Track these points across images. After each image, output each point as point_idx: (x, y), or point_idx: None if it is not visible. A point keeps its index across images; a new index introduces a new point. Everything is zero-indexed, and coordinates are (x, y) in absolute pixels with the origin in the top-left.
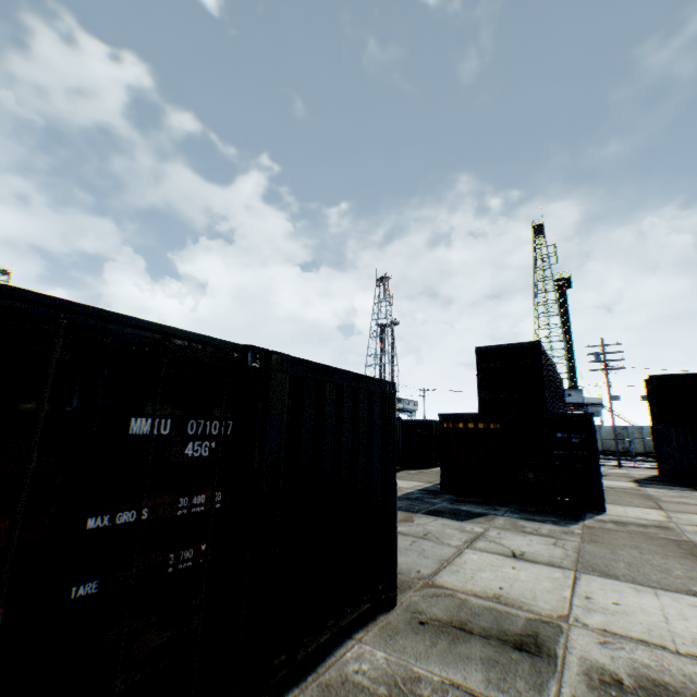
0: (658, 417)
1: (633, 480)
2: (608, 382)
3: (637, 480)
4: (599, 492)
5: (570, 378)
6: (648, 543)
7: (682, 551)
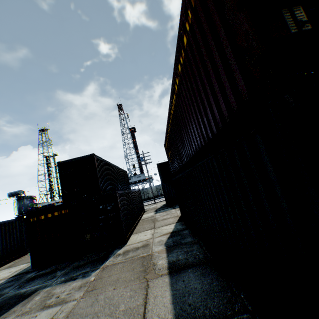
0: (162, 180)
1: (155, 210)
2: (147, 169)
3: (157, 209)
4: (123, 233)
5: (140, 169)
6: (128, 270)
7: (141, 269)
